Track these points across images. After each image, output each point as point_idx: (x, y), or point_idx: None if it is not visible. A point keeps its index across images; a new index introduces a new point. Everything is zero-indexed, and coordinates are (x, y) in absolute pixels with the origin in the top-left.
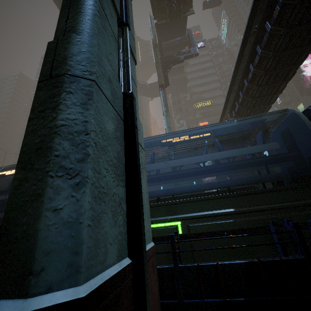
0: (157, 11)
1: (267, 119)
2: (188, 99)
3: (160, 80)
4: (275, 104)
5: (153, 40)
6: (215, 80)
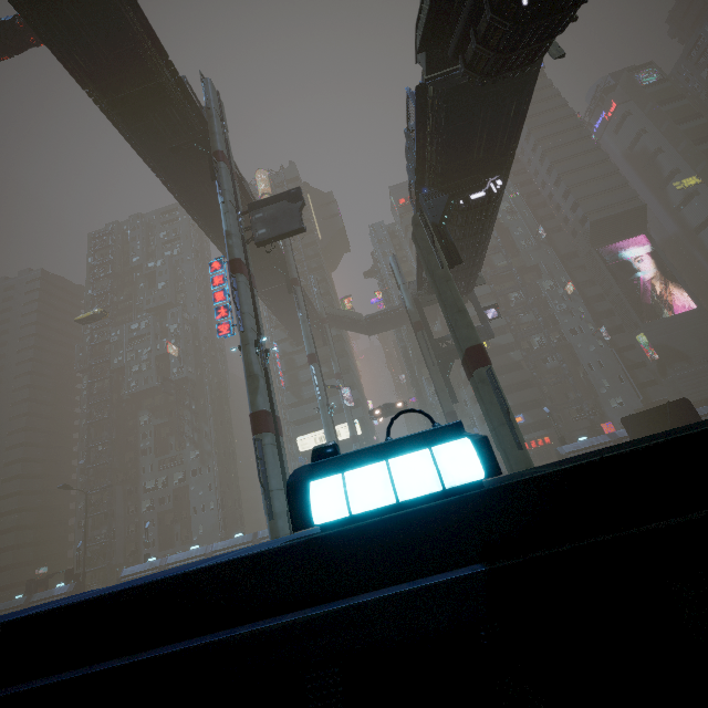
0: (426, 286)
1: (589, 365)
2: (439, 329)
3: (446, 402)
4: (599, 334)
5: (412, 312)
6: (487, 295)
